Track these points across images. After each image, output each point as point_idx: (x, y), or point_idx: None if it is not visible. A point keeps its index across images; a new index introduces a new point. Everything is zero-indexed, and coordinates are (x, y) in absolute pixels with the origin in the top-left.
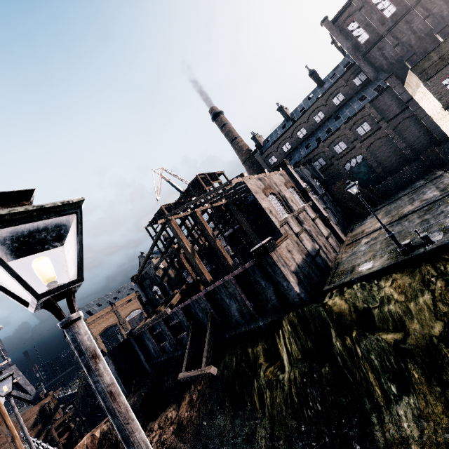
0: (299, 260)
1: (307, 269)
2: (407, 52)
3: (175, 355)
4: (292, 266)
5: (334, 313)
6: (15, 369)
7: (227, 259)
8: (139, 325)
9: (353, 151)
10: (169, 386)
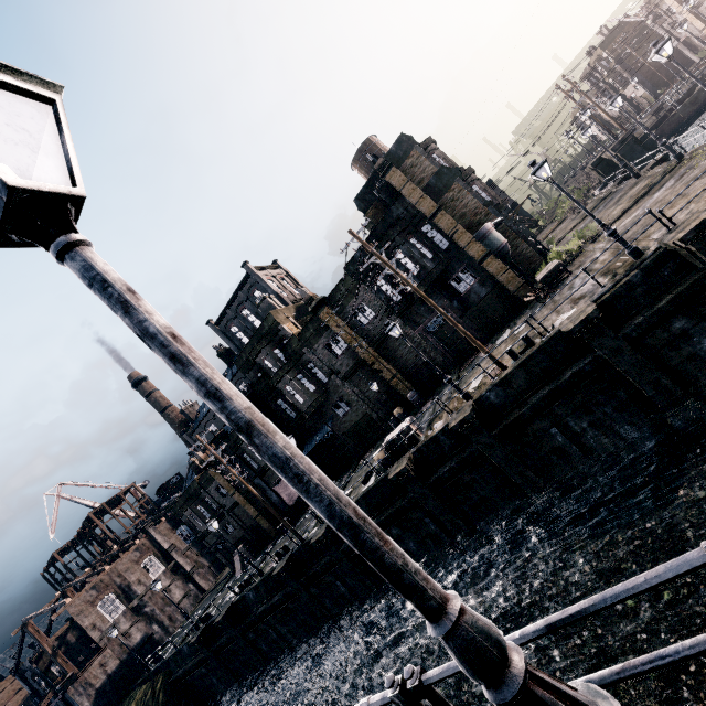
0: (115, 667)
1: (122, 672)
2: None
3: None
4: (99, 683)
5: None
6: None
7: None
8: None
9: None
10: None
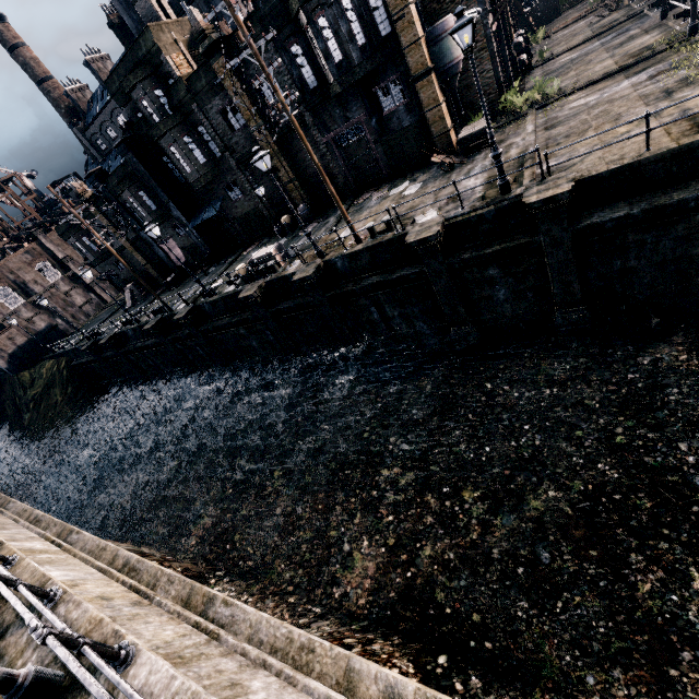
0: (23, 342)
1: (32, 347)
2: None
3: None
4: (10, 350)
5: (21, 380)
6: None
7: None
8: None
9: None
10: None
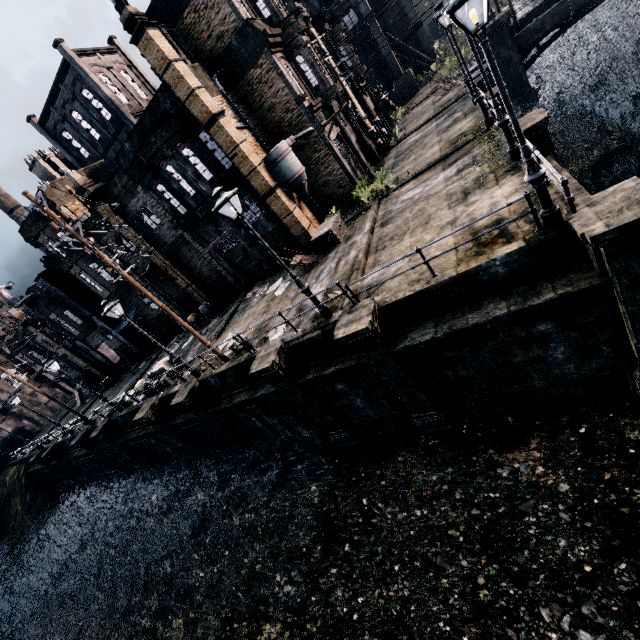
0: None
1: None
2: None
3: None
4: None
5: None
6: None
7: None
8: None
9: None
10: None
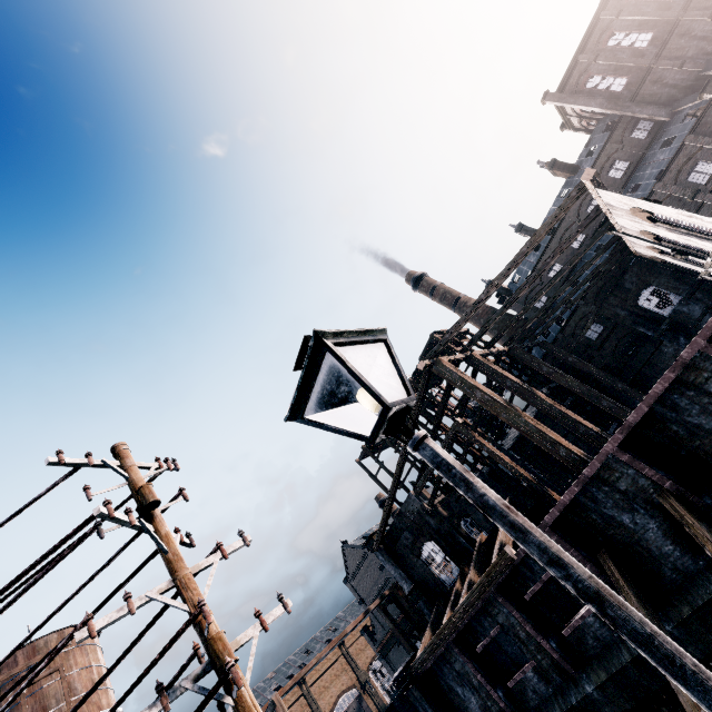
0: None
1: None
2: (708, 62)
3: (574, 703)
4: None
5: None
6: None
7: (582, 423)
8: (423, 645)
9: (702, 211)
10: None
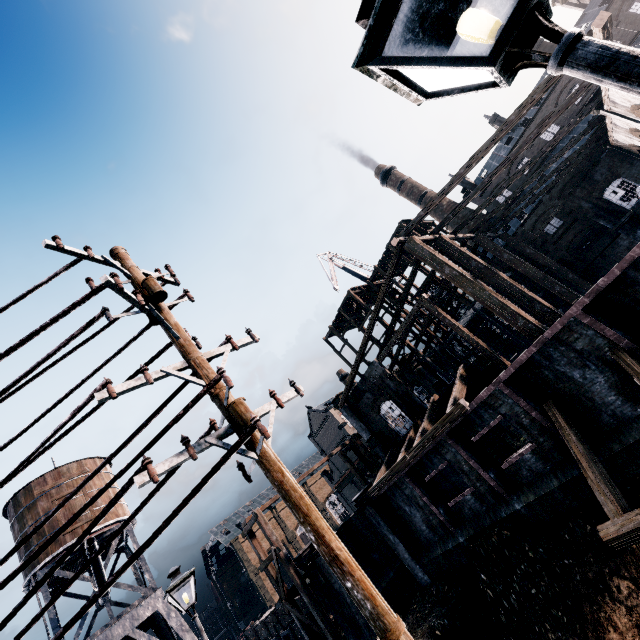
0: None
1: None
2: None
3: (504, 516)
4: None
5: None
6: (161, 597)
7: (539, 301)
8: (378, 477)
9: None
10: (515, 603)
